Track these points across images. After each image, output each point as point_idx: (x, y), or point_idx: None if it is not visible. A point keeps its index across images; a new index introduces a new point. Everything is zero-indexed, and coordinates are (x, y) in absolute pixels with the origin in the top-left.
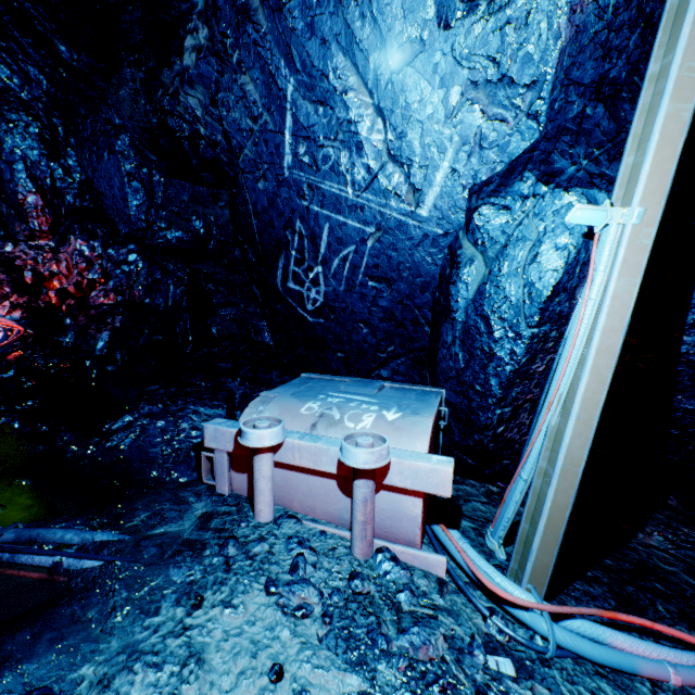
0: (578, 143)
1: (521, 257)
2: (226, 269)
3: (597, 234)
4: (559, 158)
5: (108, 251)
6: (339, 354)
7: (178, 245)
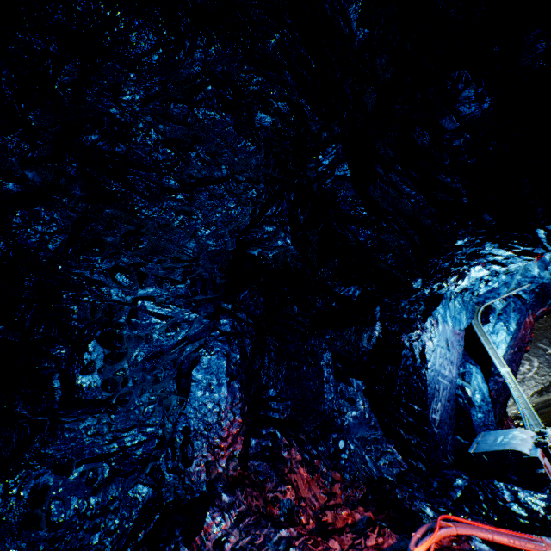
0: (467, 356)
1: (479, 382)
2: (373, 429)
3: (501, 373)
4: (468, 359)
5: (318, 449)
6: (440, 447)
7: (354, 422)
